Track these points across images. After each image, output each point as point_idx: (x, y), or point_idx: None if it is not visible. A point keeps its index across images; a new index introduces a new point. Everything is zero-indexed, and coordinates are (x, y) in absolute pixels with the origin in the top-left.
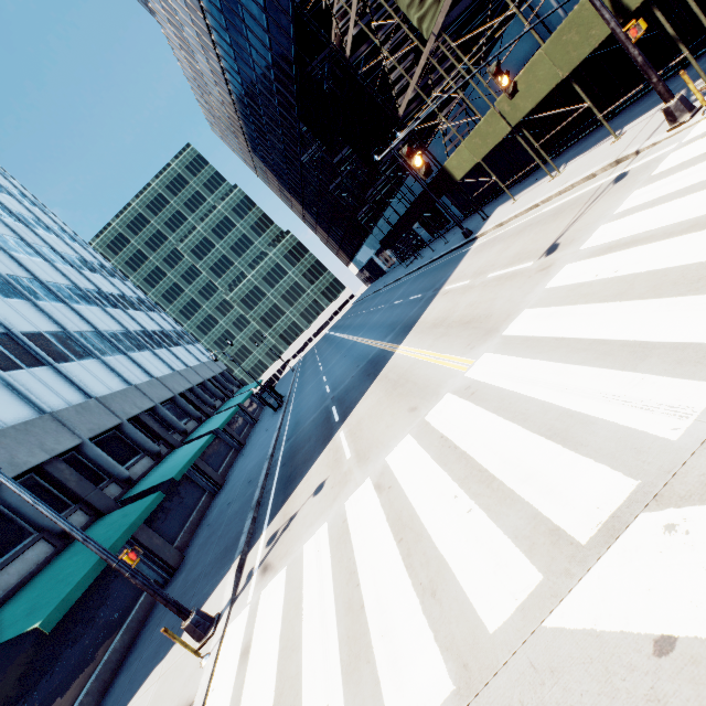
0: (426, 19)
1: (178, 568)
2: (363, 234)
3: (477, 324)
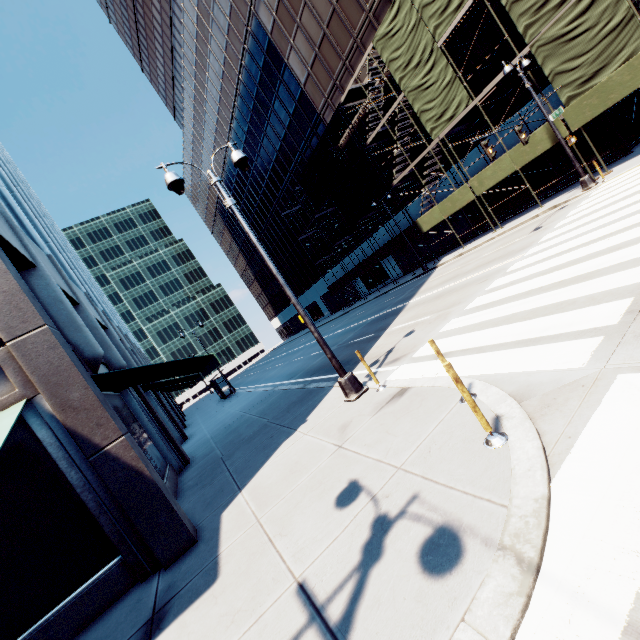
0: (437, 129)
1: (190, 462)
2: (301, 289)
3: (502, 256)
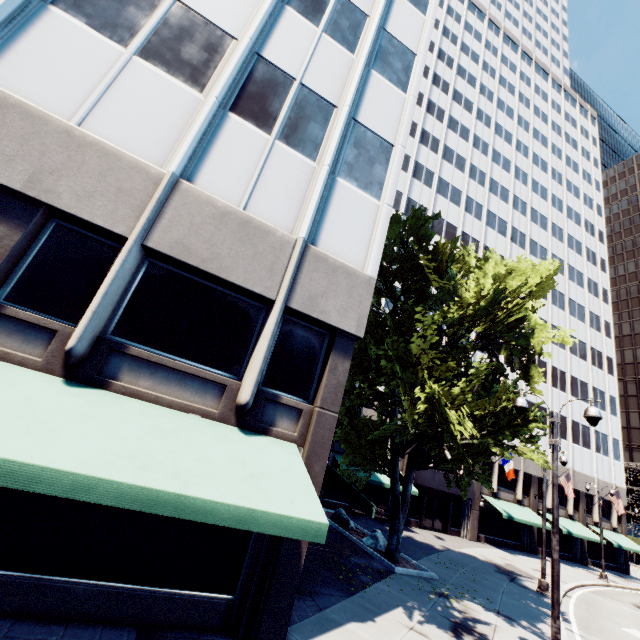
0: None
1: None
2: None
3: None
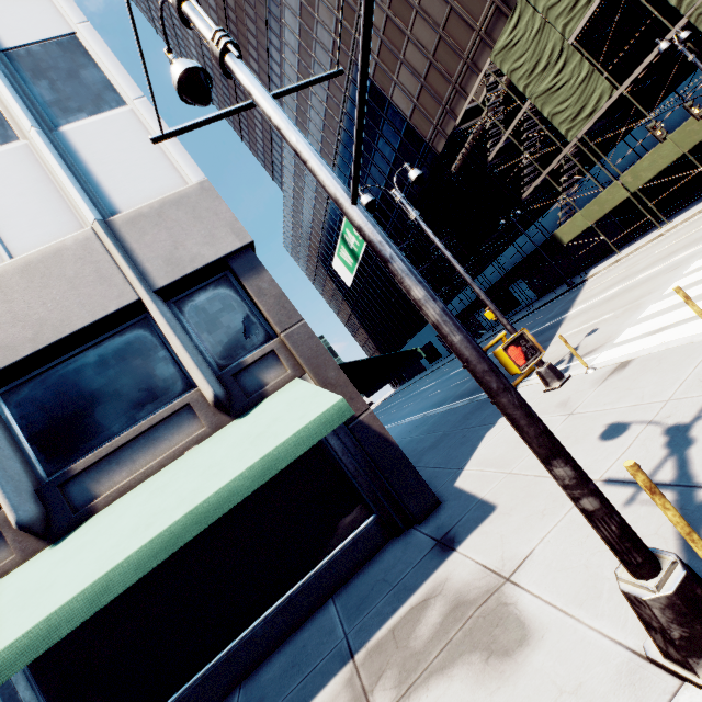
0: (573, 129)
1: None
2: (413, 330)
3: (688, 244)
